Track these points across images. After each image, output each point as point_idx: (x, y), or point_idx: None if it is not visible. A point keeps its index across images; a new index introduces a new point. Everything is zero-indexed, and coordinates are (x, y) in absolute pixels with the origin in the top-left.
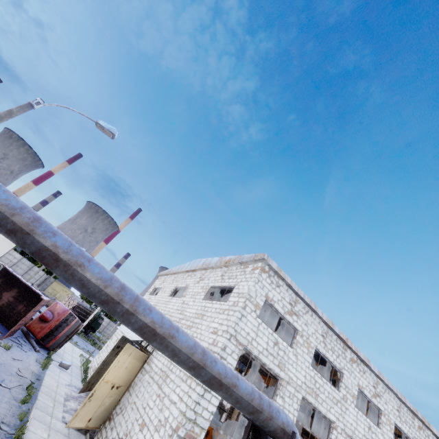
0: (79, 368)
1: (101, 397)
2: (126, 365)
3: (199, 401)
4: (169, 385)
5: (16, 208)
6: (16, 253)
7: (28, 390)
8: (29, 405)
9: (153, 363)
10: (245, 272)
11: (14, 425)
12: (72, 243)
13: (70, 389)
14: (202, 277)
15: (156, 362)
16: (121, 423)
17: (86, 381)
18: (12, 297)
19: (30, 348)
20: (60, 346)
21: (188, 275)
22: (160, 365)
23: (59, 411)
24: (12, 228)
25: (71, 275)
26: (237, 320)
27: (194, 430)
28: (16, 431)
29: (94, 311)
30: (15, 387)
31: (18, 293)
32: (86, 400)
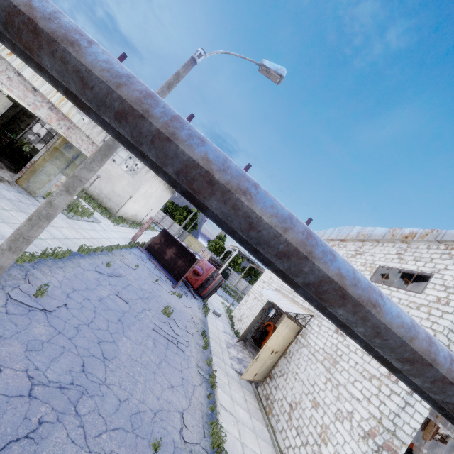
0: (224, 314)
1: (264, 359)
2: (283, 335)
3: (399, 413)
4: (341, 374)
5: (285, 219)
6: (161, 212)
7: (203, 337)
8: (207, 350)
9: (309, 338)
10: (453, 256)
11: (205, 370)
12: (352, 267)
13: (227, 336)
14: (359, 251)
15: (313, 338)
16: (285, 388)
17: (235, 330)
18: (173, 253)
19: (191, 295)
20: (209, 296)
21: (333, 244)
22: (320, 345)
23: (226, 357)
24: (284, 249)
25: (361, 319)
26: (451, 326)
27: (393, 442)
28: (209, 377)
29: (223, 264)
30: (194, 333)
31: (176, 251)
32: (253, 361)
